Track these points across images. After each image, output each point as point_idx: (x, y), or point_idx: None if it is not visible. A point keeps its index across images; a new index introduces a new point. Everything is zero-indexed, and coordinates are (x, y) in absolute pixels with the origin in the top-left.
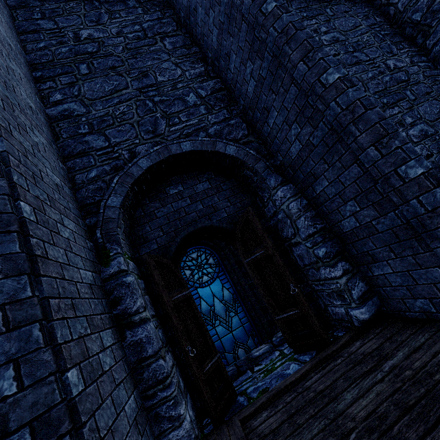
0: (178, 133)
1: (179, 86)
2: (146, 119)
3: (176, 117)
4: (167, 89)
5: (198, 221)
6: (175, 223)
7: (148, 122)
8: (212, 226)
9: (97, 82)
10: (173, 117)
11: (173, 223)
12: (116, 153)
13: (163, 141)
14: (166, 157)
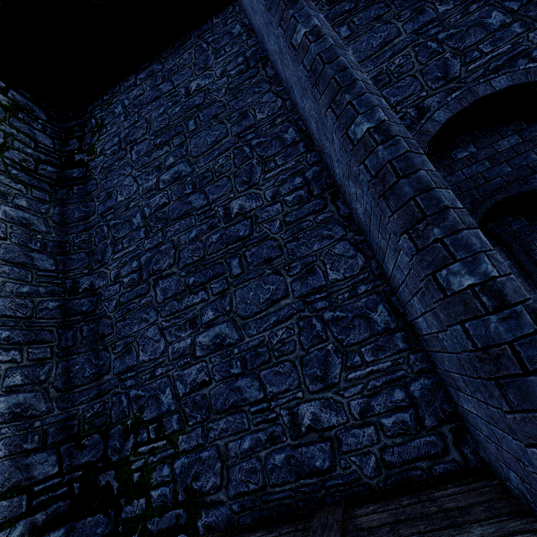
0: (481, 70)
1: (473, 8)
2: (430, 66)
3: (474, 51)
4: (454, 19)
5: (506, 188)
6: (470, 194)
7: (435, 67)
8: (534, 191)
9: (363, 41)
10: (470, 51)
11: (467, 193)
12: (399, 113)
13: (460, 86)
14: (470, 103)
